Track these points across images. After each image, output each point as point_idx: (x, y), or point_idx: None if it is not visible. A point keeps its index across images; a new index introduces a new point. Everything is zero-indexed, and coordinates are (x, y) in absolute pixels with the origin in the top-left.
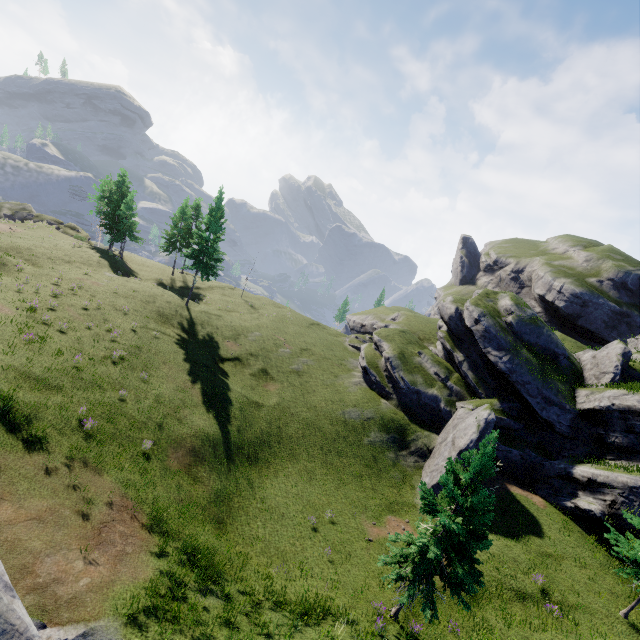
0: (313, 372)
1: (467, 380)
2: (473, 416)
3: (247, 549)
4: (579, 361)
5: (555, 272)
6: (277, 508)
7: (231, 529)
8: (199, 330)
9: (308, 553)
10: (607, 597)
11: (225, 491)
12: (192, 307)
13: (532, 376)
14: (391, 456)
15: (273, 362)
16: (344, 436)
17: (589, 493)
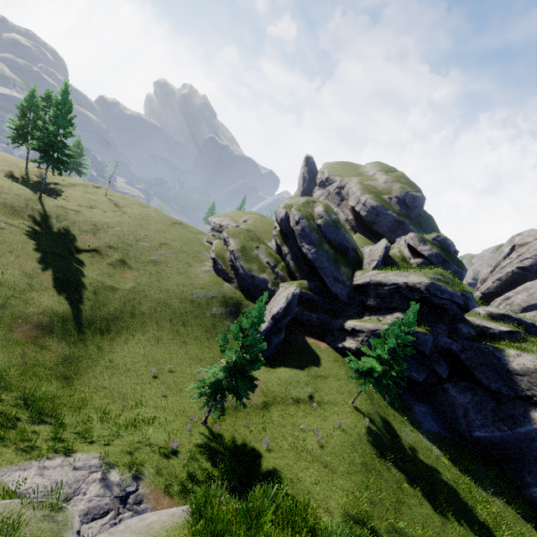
0: (169, 262)
1: (289, 267)
2: (286, 292)
3: (92, 395)
4: (363, 253)
5: (364, 189)
6: (124, 365)
7: (78, 383)
8: (54, 223)
9: (146, 393)
10: (346, 395)
11: (74, 356)
12: (46, 201)
13: (329, 263)
14: (228, 324)
15: (132, 254)
16: (191, 311)
17: (351, 337)
